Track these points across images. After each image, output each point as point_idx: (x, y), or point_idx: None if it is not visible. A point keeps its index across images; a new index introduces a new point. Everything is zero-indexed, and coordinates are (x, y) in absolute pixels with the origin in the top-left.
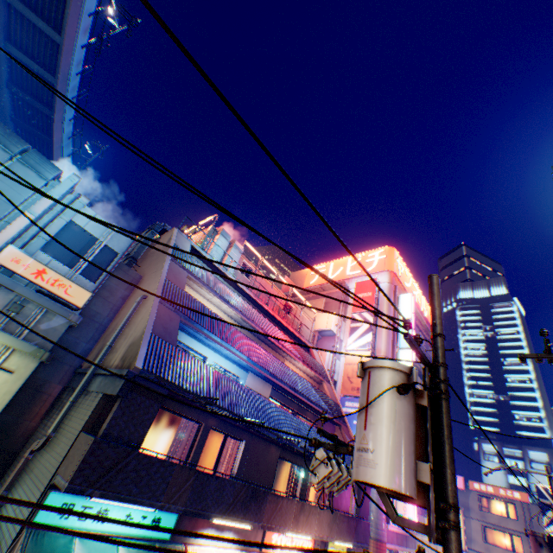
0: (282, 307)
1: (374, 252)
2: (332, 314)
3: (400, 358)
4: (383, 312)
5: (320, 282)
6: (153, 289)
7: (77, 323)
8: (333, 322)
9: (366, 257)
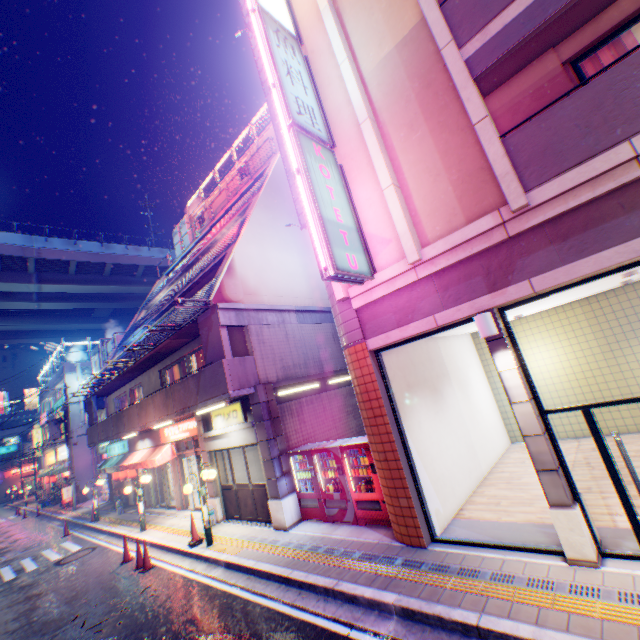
0: (238, 183)
1: None
2: None
3: None
4: None
5: None
6: None
7: None
8: None
9: None
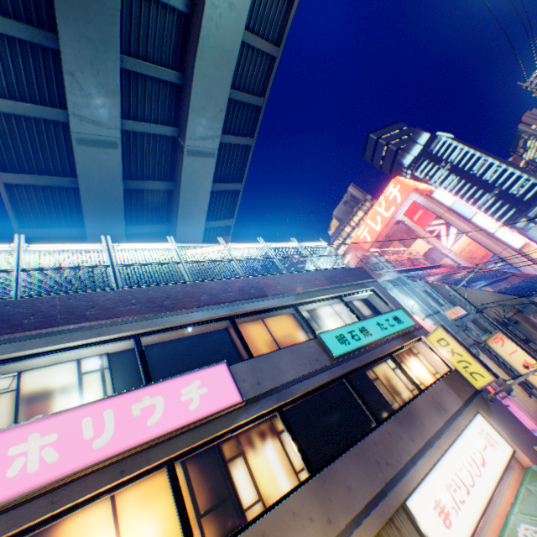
0: (409, 261)
1: (388, 190)
2: (418, 241)
3: (477, 223)
4: (439, 212)
5: (374, 236)
6: (446, 289)
7: (473, 318)
8: (424, 244)
9: (386, 197)
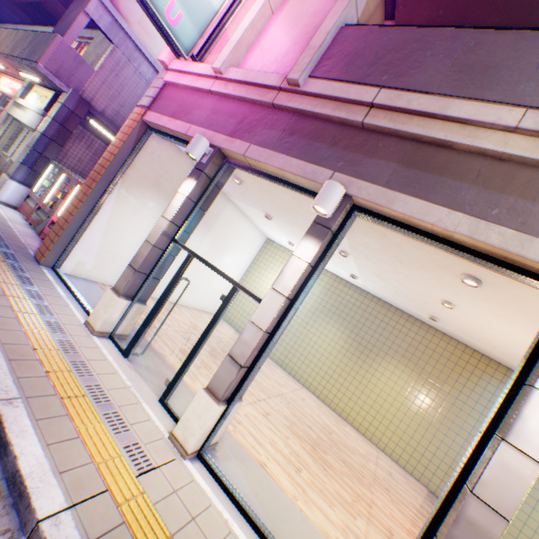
0: None
1: None
2: None
3: None
4: None
5: None
6: None
7: None
8: None
9: None
